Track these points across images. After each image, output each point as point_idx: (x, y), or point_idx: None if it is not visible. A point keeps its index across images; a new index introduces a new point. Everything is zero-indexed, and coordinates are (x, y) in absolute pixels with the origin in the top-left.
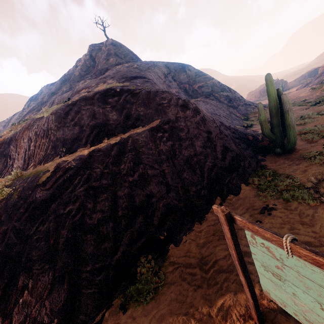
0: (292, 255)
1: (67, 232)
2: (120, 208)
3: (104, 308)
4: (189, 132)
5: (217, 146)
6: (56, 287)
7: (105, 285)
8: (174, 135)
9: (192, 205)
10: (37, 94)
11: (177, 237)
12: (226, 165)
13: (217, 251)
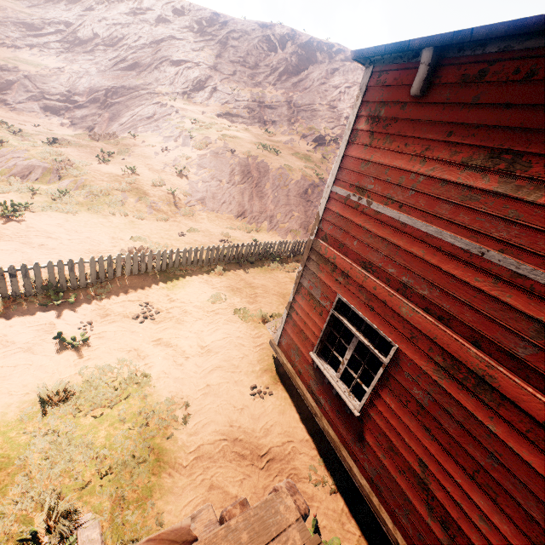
0: None
1: None
2: None
3: None
4: None
5: None
6: None
7: None
8: None
9: None
10: (310, 42)
11: None
12: None
13: None
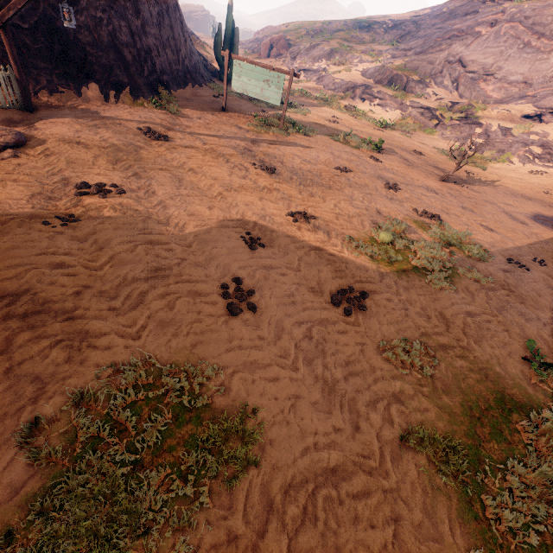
0: (246, 63)
1: (107, 36)
2: (138, 43)
3: (152, 95)
4: (169, 11)
5: (188, 43)
6: (117, 70)
7: (147, 86)
8: (159, 5)
9: (175, 78)
10: None
11: (173, 89)
12: (193, 64)
13: (202, 98)
